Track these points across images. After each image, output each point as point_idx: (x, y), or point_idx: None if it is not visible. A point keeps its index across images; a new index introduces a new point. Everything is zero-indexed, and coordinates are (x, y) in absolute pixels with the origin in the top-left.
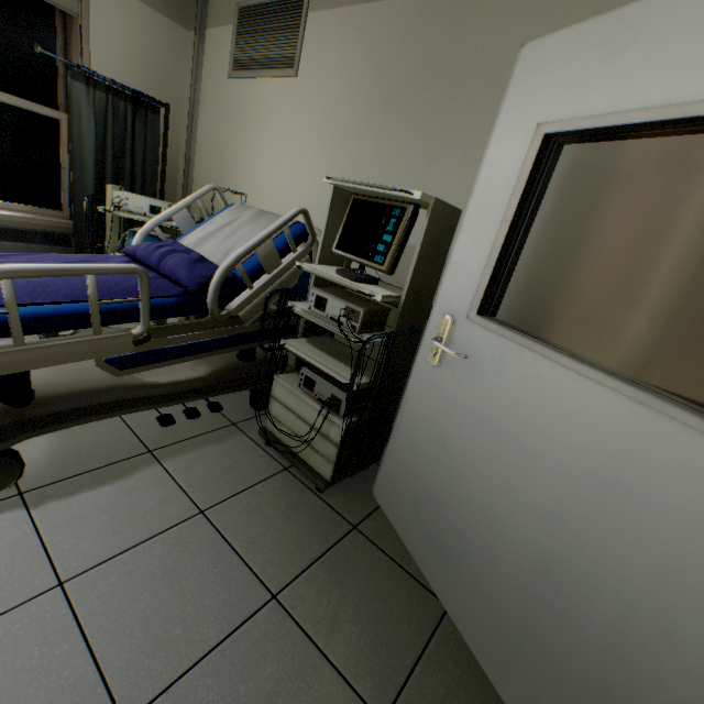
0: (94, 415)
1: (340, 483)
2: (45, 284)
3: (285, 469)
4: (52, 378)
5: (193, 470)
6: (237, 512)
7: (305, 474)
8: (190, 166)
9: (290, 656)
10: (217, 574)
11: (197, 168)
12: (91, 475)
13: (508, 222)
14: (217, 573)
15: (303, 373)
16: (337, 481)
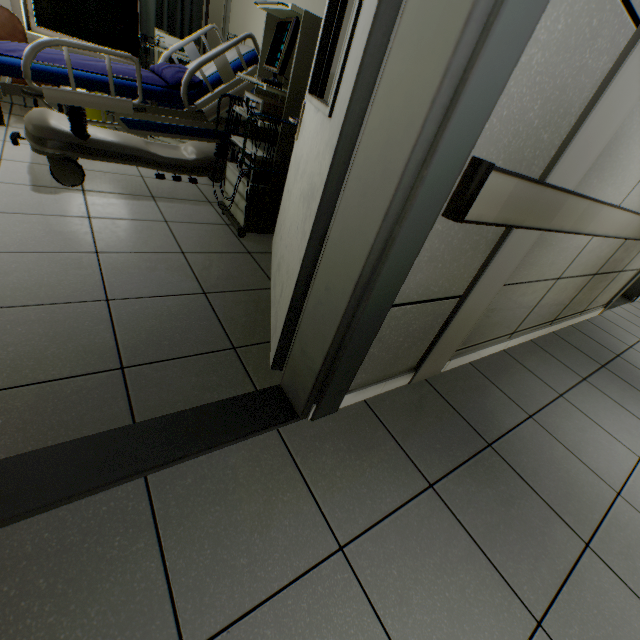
0: (120, 160)
1: (257, 239)
2: (91, 65)
3: (226, 225)
4: (102, 135)
5: (172, 209)
6: (185, 227)
7: (232, 224)
8: (226, 24)
9: (177, 267)
10: (160, 239)
11: (231, 26)
12: (118, 195)
13: (324, 19)
14: (160, 238)
15: (239, 157)
16: (250, 231)
